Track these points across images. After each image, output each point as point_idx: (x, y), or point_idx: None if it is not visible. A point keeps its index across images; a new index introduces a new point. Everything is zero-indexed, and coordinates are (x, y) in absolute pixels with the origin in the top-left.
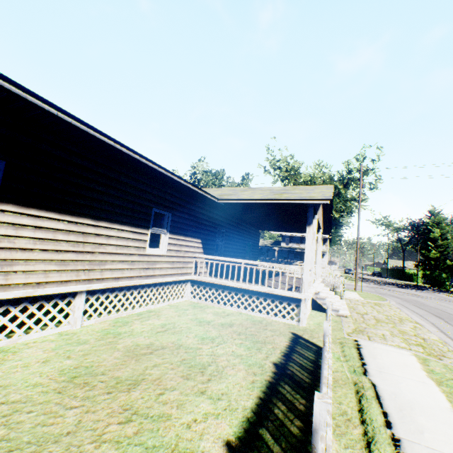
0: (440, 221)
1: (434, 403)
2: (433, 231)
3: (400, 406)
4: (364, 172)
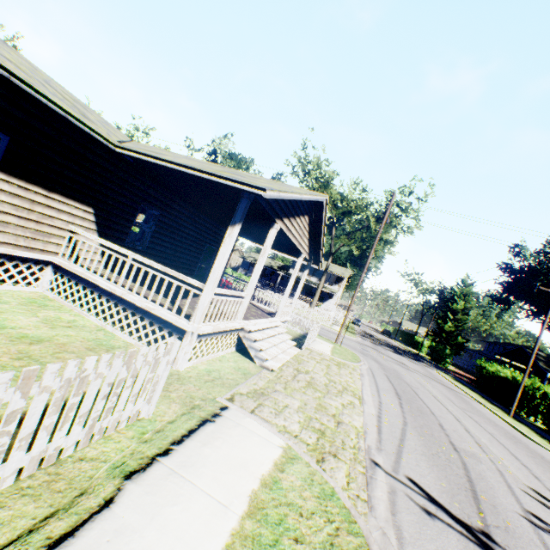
0: (468, 294)
1: None
2: (458, 303)
3: None
4: (404, 209)
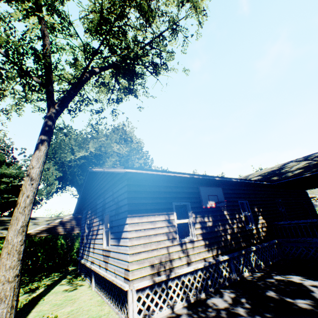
0: None
1: None
2: None
3: None
4: None
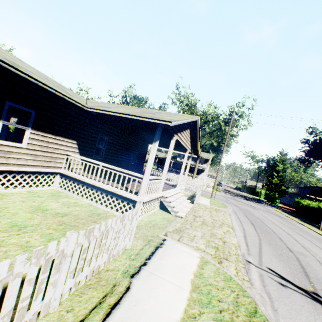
0: (285, 160)
1: (168, 313)
2: (279, 166)
3: (126, 318)
4: (240, 116)
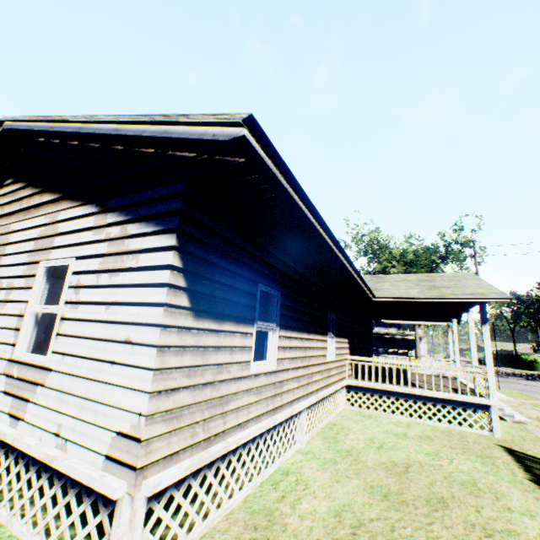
0: None
1: None
2: None
3: None
4: (464, 244)
